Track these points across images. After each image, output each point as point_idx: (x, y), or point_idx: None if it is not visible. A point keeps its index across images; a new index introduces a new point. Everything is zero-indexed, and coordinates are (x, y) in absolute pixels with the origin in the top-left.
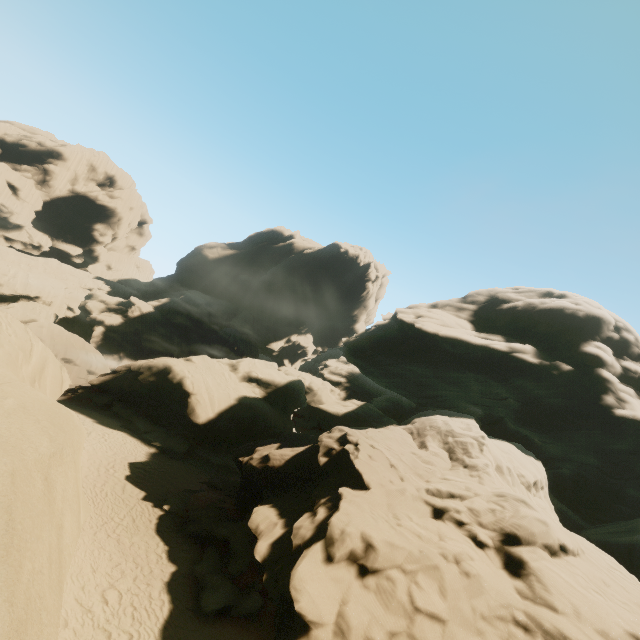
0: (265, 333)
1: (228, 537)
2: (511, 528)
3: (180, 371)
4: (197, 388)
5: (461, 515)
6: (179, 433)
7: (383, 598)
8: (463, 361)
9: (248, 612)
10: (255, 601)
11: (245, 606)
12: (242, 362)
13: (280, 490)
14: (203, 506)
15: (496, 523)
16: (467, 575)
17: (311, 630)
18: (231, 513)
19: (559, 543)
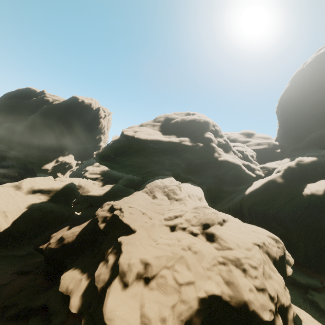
0: (38, 160)
1: (45, 303)
2: (205, 221)
3: None
4: None
5: (183, 224)
6: None
7: (162, 289)
8: (161, 151)
9: None
10: None
11: None
12: (24, 182)
13: (77, 255)
14: (17, 291)
15: (198, 221)
16: (196, 253)
17: None
18: (43, 285)
19: (222, 219)
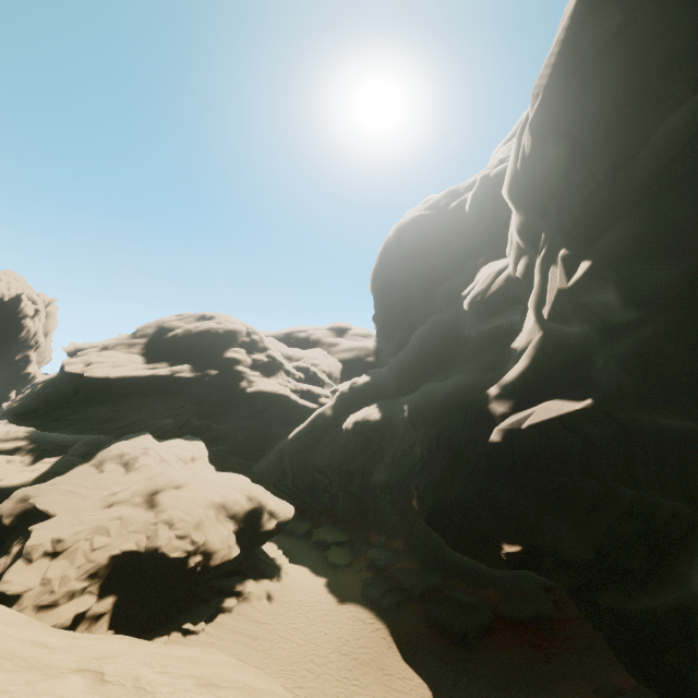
0: None
1: None
2: (155, 487)
3: None
4: None
5: (127, 496)
6: None
7: (72, 557)
8: (139, 391)
9: None
10: None
11: None
12: None
13: None
14: None
15: (147, 489)
16: (126, 521)
17: (24, 595)
18: None
19: (181, 481)
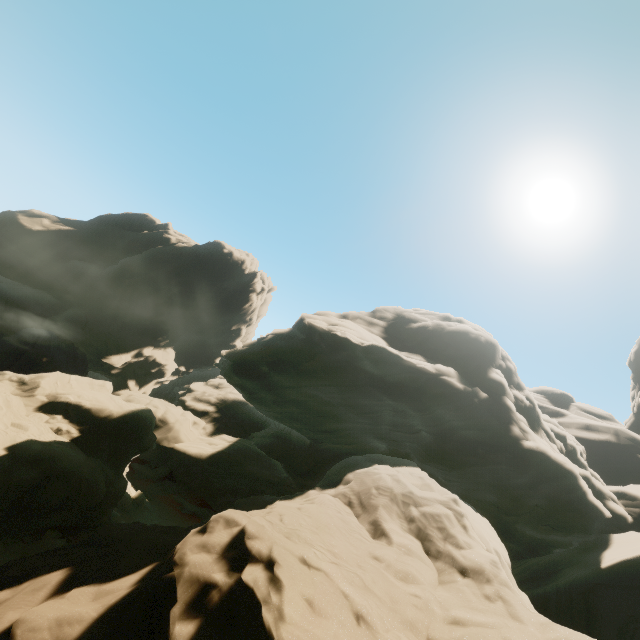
0: (103, 341)
1: None
2: None
3: None
4: None
5: None
6: None
7: None
8: (384, 385)
9: None
10: None
11: None
12: (42, 378)
13: None
14: None
15: None
16: None
17: None
18: None
19: None
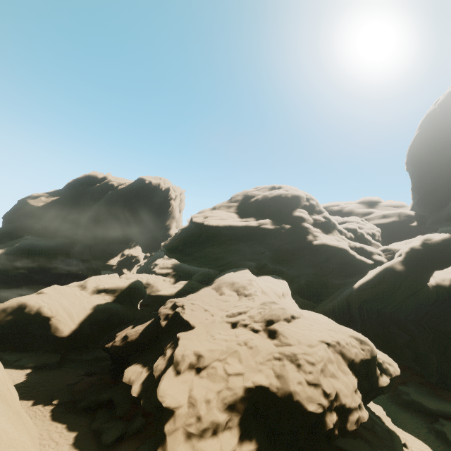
0: (102, 254)
1: (111, 397)
2: (269, 317)
3: (35, 303)
4: (55, 311)
5: (245, 321)
6: (48, 350)
7: (211, 378)
8: (237, 237)
9: (136, 429)
10: (139, 421)
11: (133, 426)
12: (89, 281)
13: (140, 353)
14: (86, 389)
15: (262, 318)
16: (251, 348)
17: (175, 412)
18: (109, 383)
19: (290, 315)
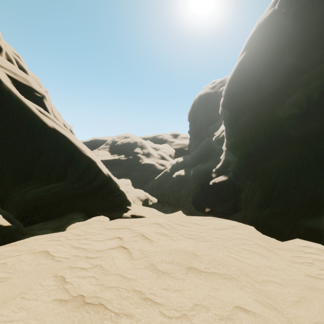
0: None
1: None
2: None
3: None
4: None
5: None
6: None
7: None
8: (110, 163)
9: None
10: None
11: None
12: None
13: None
14: None
15: None
16: None
17: None
18: None
19: (128, 190)
